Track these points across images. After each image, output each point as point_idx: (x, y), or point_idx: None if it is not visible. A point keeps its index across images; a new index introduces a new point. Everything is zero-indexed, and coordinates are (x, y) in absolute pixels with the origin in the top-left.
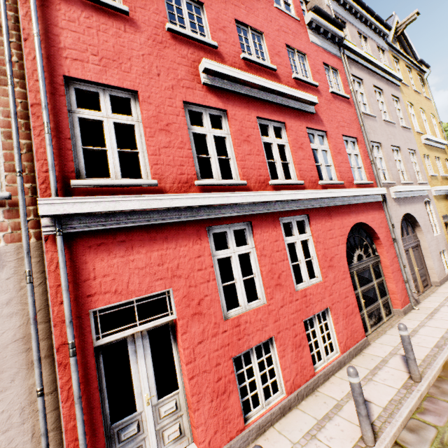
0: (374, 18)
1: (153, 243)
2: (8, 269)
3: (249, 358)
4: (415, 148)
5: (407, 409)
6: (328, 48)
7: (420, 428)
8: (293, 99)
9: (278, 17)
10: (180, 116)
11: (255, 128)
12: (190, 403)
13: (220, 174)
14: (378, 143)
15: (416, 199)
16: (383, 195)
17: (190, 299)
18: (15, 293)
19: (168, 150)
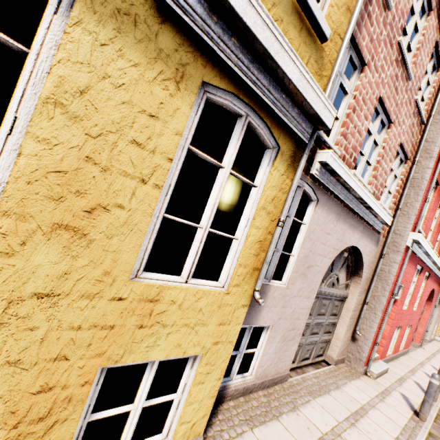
0: None
1: (411, 263)
2: (377, 248)
3: None
4: None
5: None
6: None
7: None
8: None
9: None
10: (438, 203)
11: None
12: (385, 336)
13: (427, 238)
14: None
15: None
16: None
17: (403, 294)
18: (374, 259)
19: (430, 220)
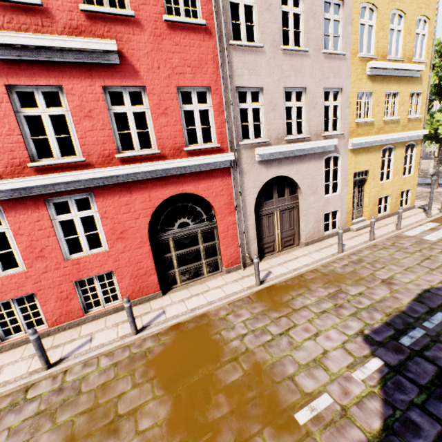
0: None
1: None
2: None
3: (94, 288)
4: (343, 85)
5: (97, 352)
6: None
7: (90, 365)
8: (71, 49)
9: None
10: None
11: (3, 101)
12: None
13: None
14: (258, 87)
15: (308, 157)
16: (236, 160)
17: None
18: None
19: None
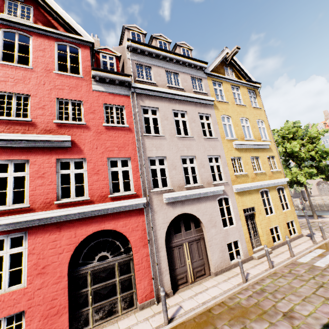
0: (186, 58)
1: None
2: None
3: None
4: (220, 153)
5: None
6: (115, 91)
7: None
8: (41, 140)
9: (55, 79)
10: None
11: None
12: None
13: None
14: (163, 156)
15: (204, 198)
16: (148, 202)
17: None
18: None
19: None
